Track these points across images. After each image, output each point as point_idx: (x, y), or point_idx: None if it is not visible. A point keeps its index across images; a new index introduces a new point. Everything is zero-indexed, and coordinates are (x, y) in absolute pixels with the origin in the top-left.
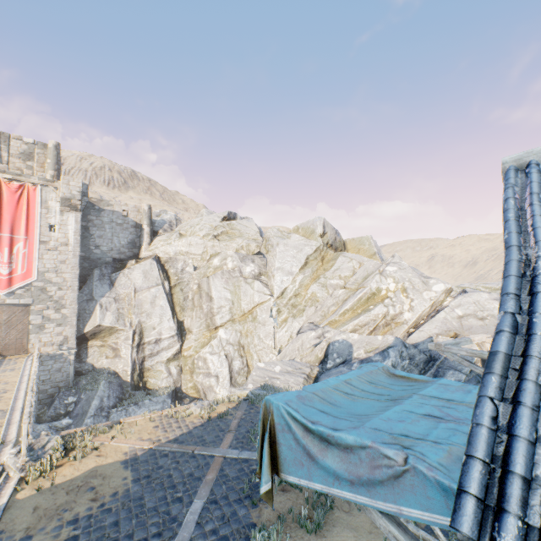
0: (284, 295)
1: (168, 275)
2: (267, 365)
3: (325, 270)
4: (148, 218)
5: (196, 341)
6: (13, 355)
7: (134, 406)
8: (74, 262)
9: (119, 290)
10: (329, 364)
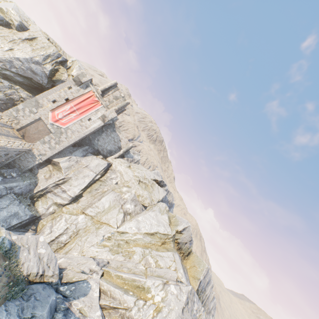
0: (122, 234)
1: (104, 174)
2: (43, 243)
3: (157, 249)
4: (126, 149)
5: (73, 209)
6: (26, 141)
7: (19, 202)
8: (81, 135)
9: (83, 160)
10: (63, 287)
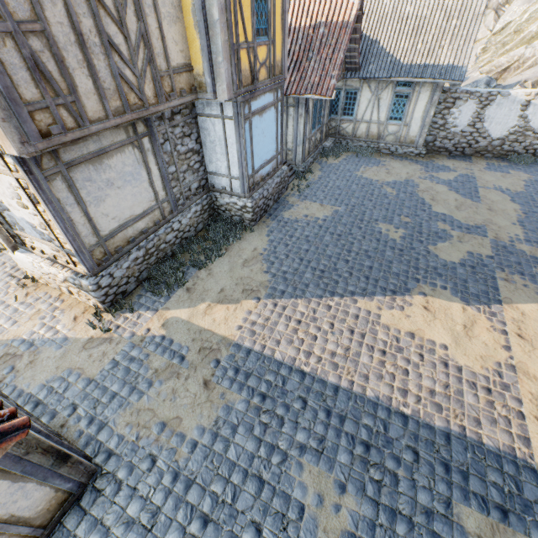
0: (503, 31)
1: None
2: None
3: None
4: None
5: None
6: None
7: None
8: None
9: None
10: None
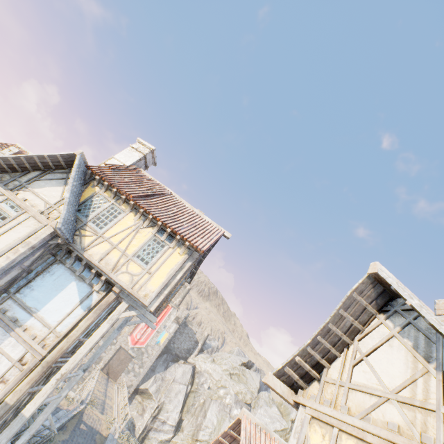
0: None
1: (193, 382)
2: None
3: None
4: (204, 340)
5: (181, 440)
6: (111, 378)
7: None
8: (161, 347)
9: (167, 373)
10: None
